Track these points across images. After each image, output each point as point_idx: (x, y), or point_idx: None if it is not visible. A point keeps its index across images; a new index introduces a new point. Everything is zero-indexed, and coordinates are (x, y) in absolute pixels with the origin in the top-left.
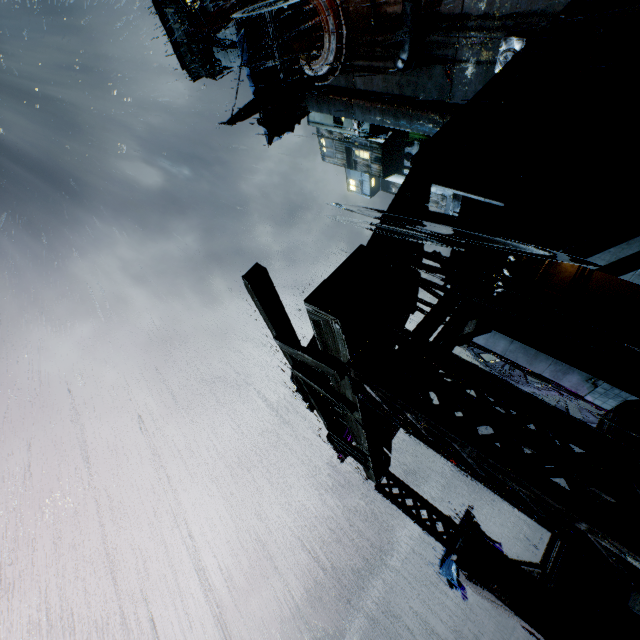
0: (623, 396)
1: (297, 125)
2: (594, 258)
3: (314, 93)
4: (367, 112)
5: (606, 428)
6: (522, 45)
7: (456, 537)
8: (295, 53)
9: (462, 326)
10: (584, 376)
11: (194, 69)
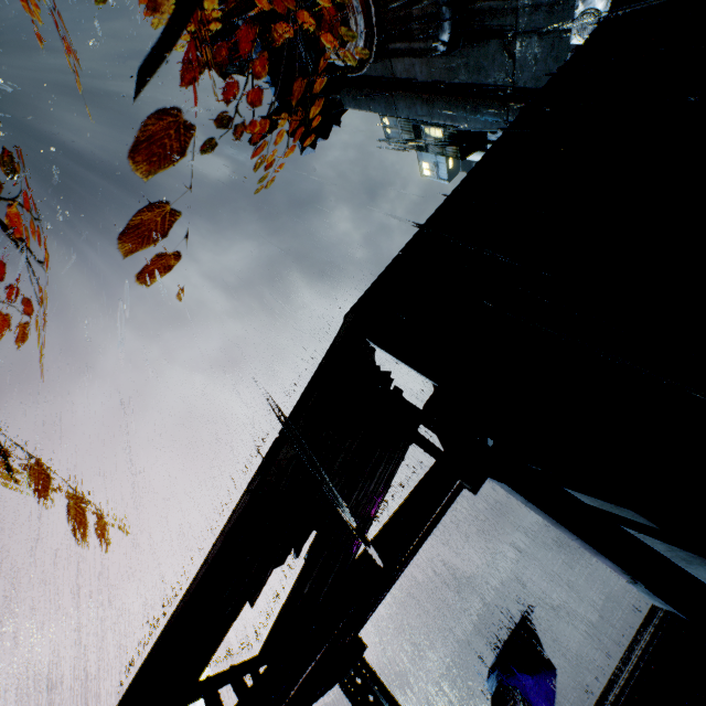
0: (671, 608)
1: (336, 124)
2: (581, 495)
3: (348, 87)
4: (412, 106)
5: (646, 642)
6: (607, 2)
7: (509, 645)
8: (319, 41)
9: (363, 613)
10: (619, 568)
11: (222, 66)
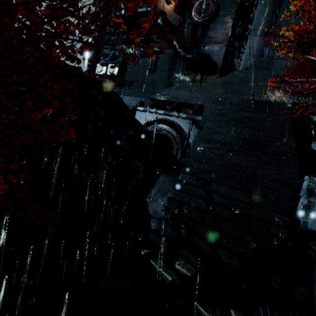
0: None
1: None
2: None
3: None
4: None
5: None
6: (115, 74)
7: None
8: None
9: None
10: None
11: None
